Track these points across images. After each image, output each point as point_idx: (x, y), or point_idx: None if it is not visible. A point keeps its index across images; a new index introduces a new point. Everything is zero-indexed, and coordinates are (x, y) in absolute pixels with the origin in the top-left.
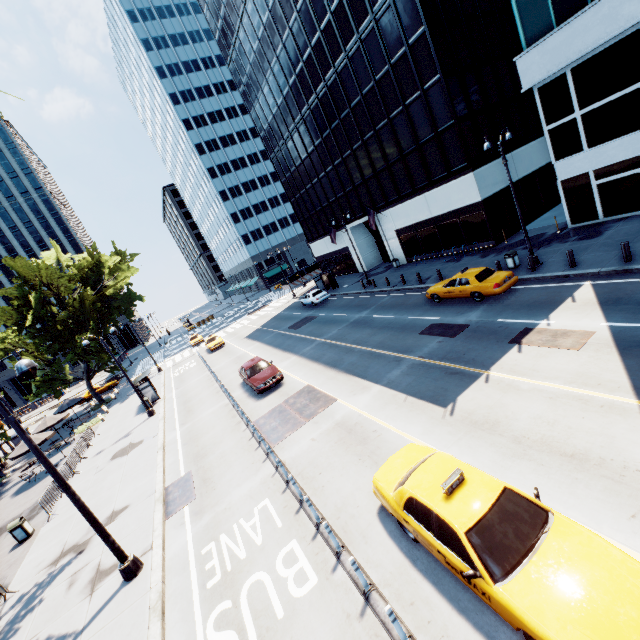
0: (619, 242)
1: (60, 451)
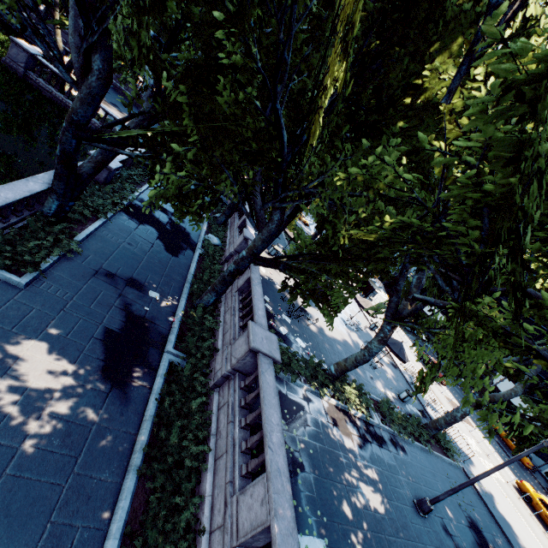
0: None
1: None
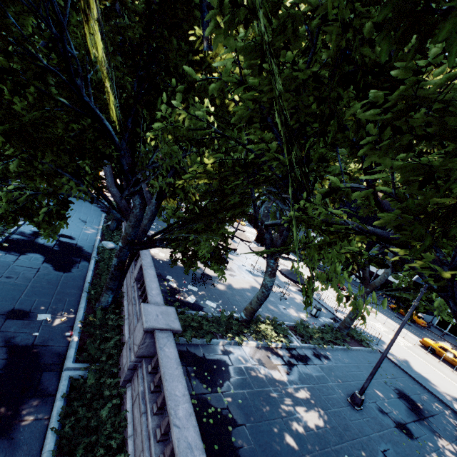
0: (454, 341)
1: None
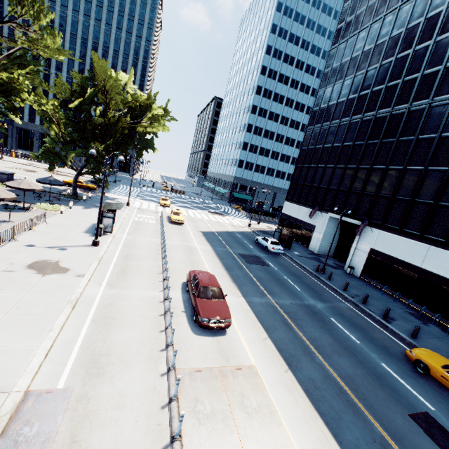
0: None
1: (13, 211)
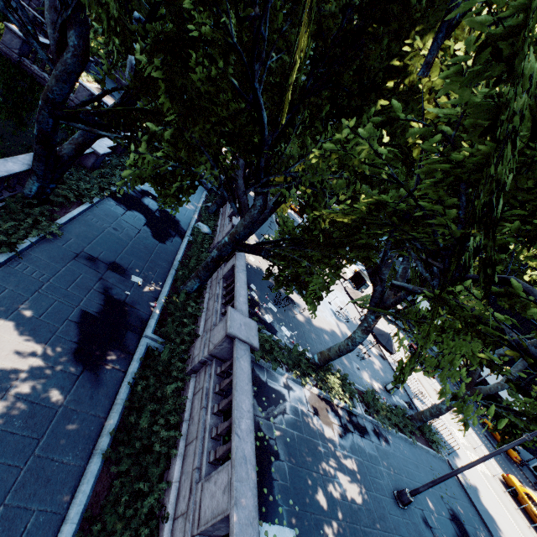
0: None
1: None
